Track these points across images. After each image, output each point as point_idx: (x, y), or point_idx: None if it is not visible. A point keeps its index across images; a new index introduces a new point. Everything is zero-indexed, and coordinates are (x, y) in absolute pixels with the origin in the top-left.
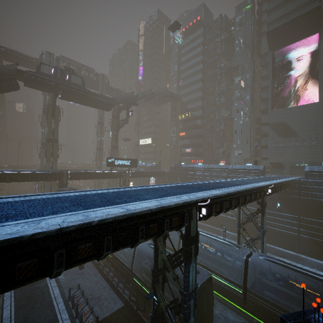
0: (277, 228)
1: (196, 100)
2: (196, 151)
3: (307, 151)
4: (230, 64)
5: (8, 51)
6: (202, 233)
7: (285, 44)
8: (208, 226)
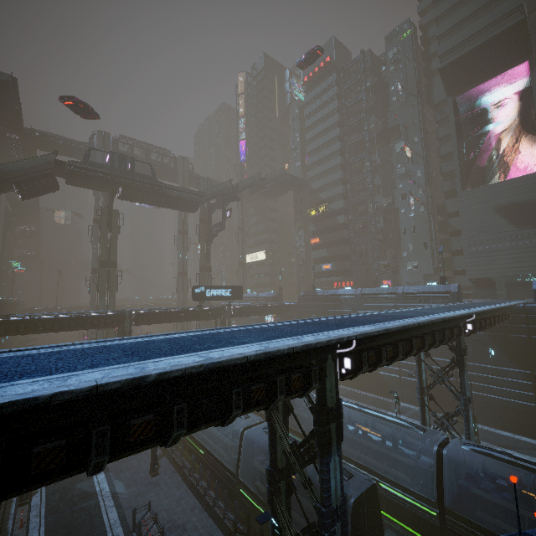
0: (495, 395)
1: (333, 185)
2: (340, 267)
3: (533, 255)
4: (385, 124)
5: (45, 136)
6: (356, 407)
7: (473, 84)
8: (369, 396)
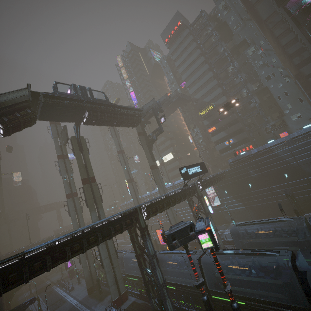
0: None
1: (212, 90)
2: (240, 138)
3: None
4: (234, 43)
5: None
6: None
7: None
8: None
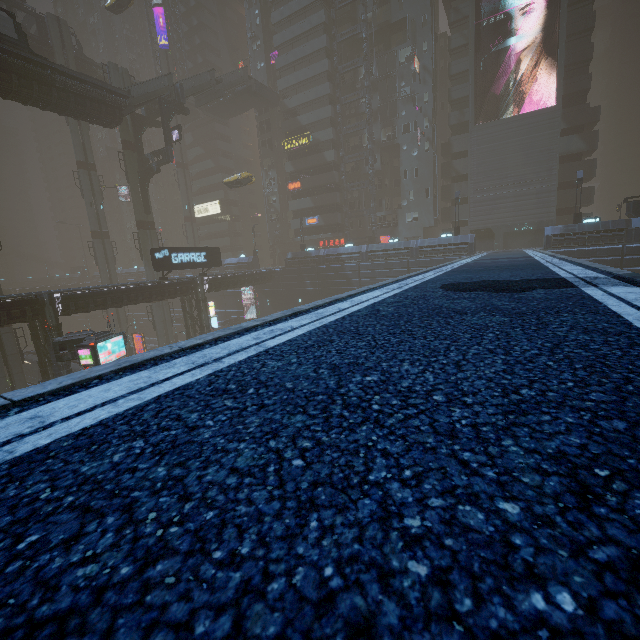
0: None
1: (317, 104)
2: (330, 221)
3: (532, 203)
4: (387, 16)
5: None
6: None
7: None
8: None
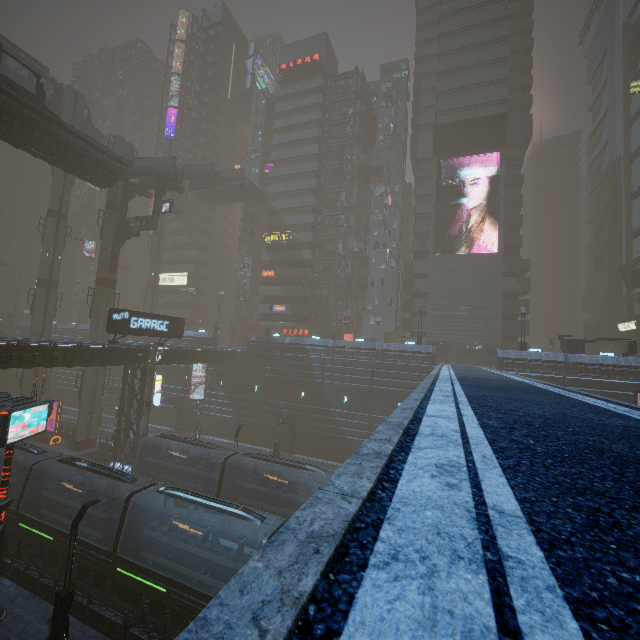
0: None
1: (301, 211)
2: (297, 311)
3: (481, 326)
4: (368, 161)
5: None
6: None
7: (456, 154)
8: (333, 465)
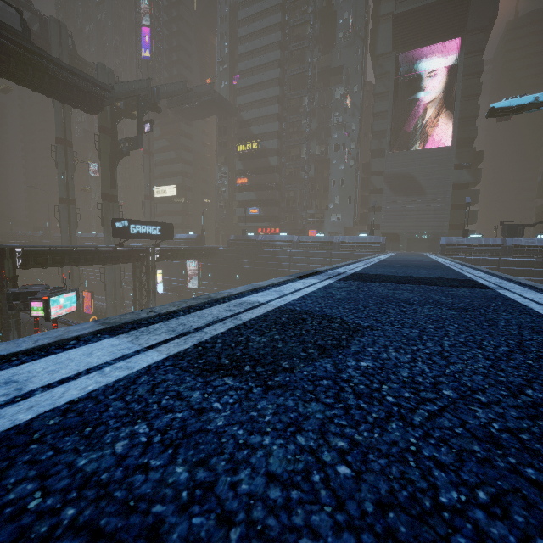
0: None
1: (267, 120)
2: (269, 212)
3: (431, 217)
4: (329, 62)
5: None
6: None
7: (415, 45)
8: None
